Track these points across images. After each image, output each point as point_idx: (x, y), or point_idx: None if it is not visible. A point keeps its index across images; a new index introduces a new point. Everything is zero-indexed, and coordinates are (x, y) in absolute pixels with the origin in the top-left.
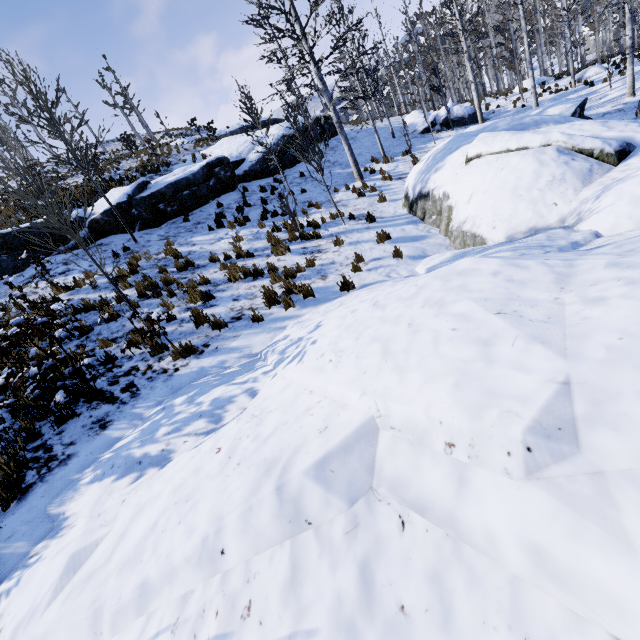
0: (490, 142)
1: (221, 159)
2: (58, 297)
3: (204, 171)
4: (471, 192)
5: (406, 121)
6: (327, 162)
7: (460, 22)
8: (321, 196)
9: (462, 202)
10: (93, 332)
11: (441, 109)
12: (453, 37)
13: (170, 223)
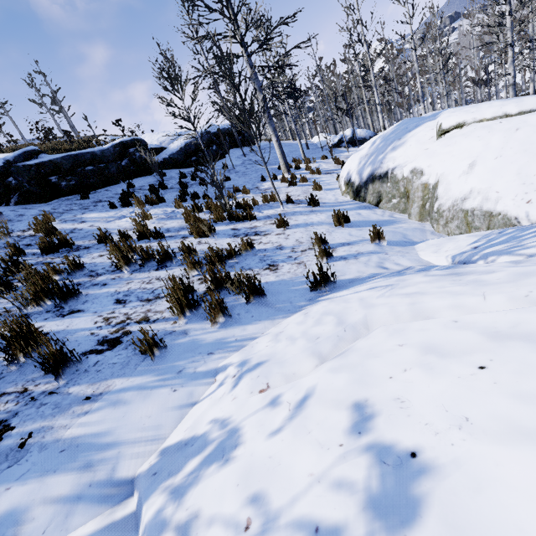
0: (474, 109)
1: (137, 140)
2: None
3: (116, 149)
4: (470, 160)
5: (314, 140)
6: (249, 160)
7: (368, 55)
8: (247, 184)
9: (454, 174)
10: None
11: (346, 130)
12: (363, 65)
13: (63, 199)
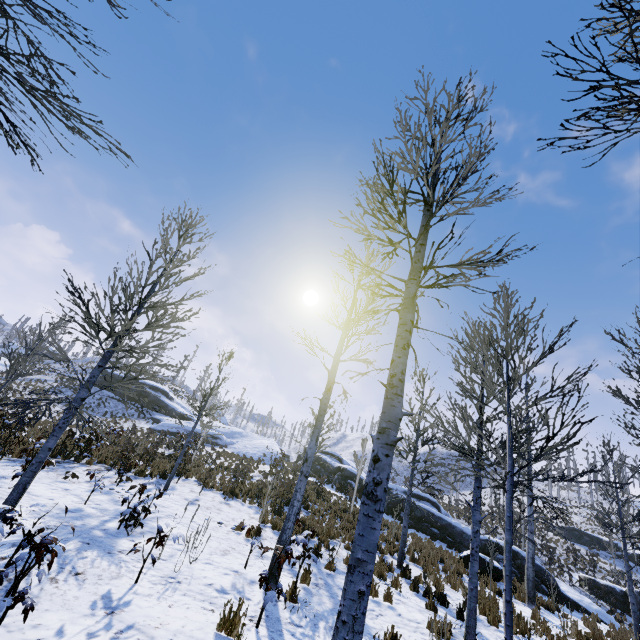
0: None
1: None
2: (597, 561)
3: None
4: None
5: None
6: None
7: None
8: None
9: None
10: (601, 573)
11: None
12: None
13: None
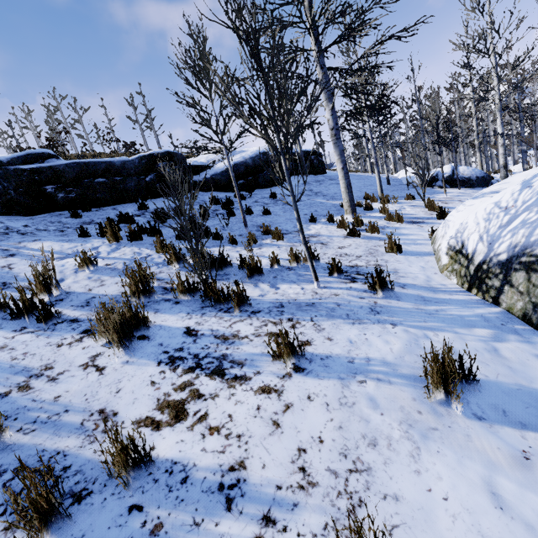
0: None
1: (171, 153)
2: None
3: (142, 161)
4: None
5: (398, 175)
6: (309, 190)
7: (496, 69)
8: (289, 223)
9: None
10: None
11: (444, 167)
12: (486, 82)
13: (54, 214)
